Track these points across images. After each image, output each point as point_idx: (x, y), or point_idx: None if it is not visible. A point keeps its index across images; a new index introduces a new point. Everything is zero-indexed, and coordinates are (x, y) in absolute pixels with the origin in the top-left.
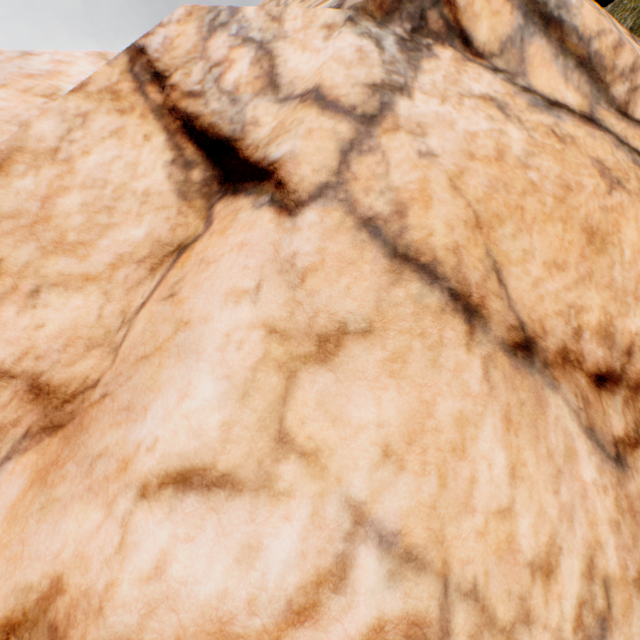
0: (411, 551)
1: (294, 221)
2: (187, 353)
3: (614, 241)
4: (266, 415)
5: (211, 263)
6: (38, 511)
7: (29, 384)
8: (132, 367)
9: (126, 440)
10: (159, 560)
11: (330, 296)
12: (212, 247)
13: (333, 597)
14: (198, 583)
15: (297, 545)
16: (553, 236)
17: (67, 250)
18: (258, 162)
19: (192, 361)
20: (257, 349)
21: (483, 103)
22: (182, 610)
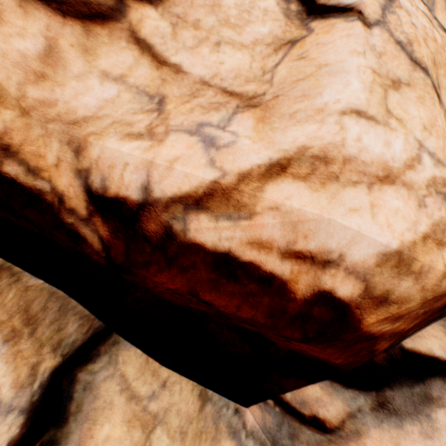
0: (439, 160)
1: (370, 31)
2: (336, 73)
3: None
4: (380, 102)
5: (327, 44)
6: (269, 130)
7: (221, 90)
8: (292, 84)
9: (313, 104)
10: (358, 136)
11: (391, 67)
12: (322, 39)
13: (418, 165)
14: (373, 148)
15: (402, 147)
16: None
17: (231, 27)
18: (334, 5)
19: (343, 75)
20: (370, 77)
21: (424, 15)
22: (370, 154)
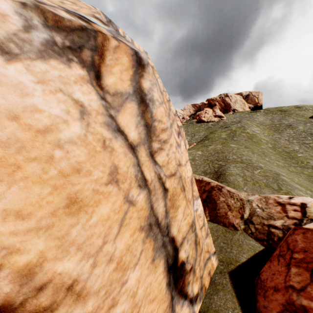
0: None
1: None
2: None
3: (89, 210)
4: None
5: None
6: None
7: None
8: None
9: None
10: None
11: None
12: None
13: None
14: None
15: None
16: (36, 194)
17: None
18: None
19: None
20: None
21: (73, 103)
22: None
